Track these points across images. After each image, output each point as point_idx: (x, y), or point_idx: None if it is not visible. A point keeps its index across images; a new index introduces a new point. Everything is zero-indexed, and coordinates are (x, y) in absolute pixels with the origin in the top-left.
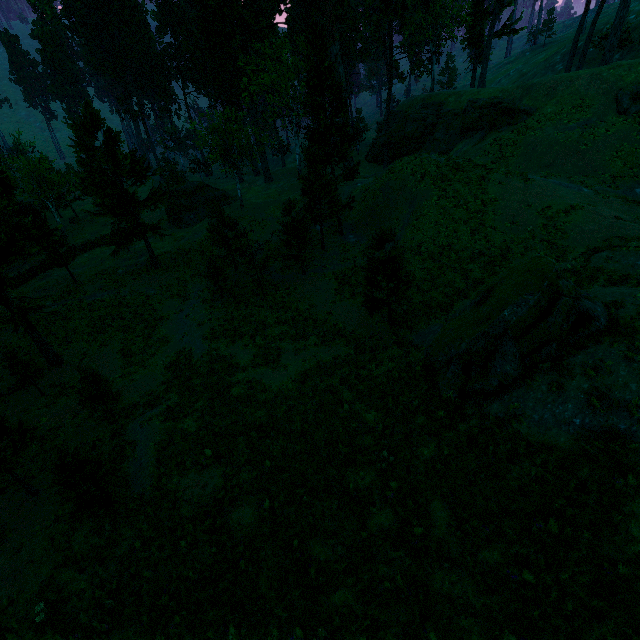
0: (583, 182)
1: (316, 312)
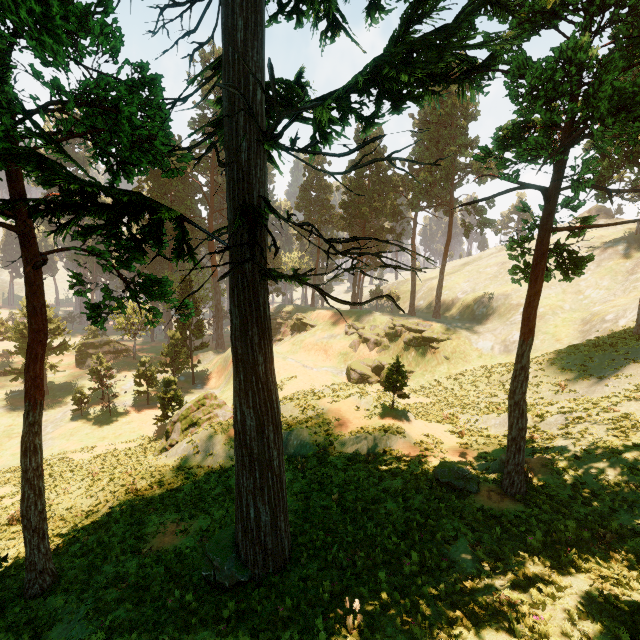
0: (321, 366)
1: (137, 426)
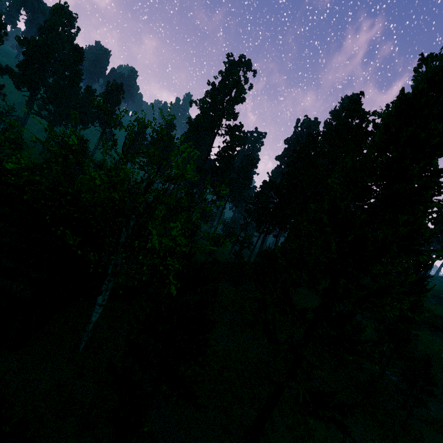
0: None
1: None
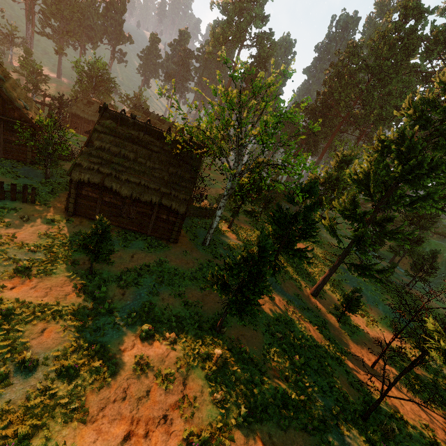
0: None
1: None
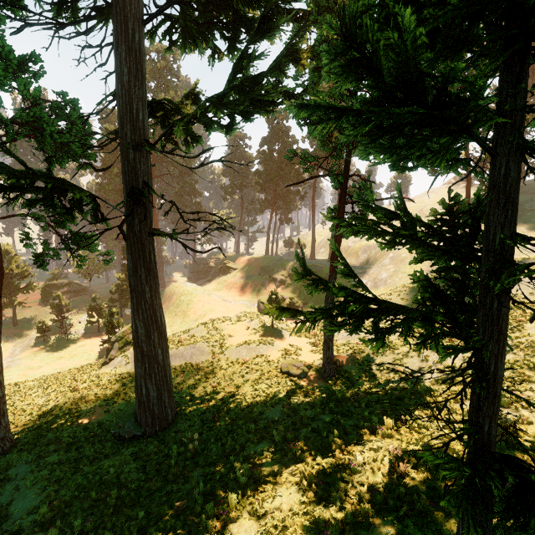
0: (238, 300)
1: (89, 348)
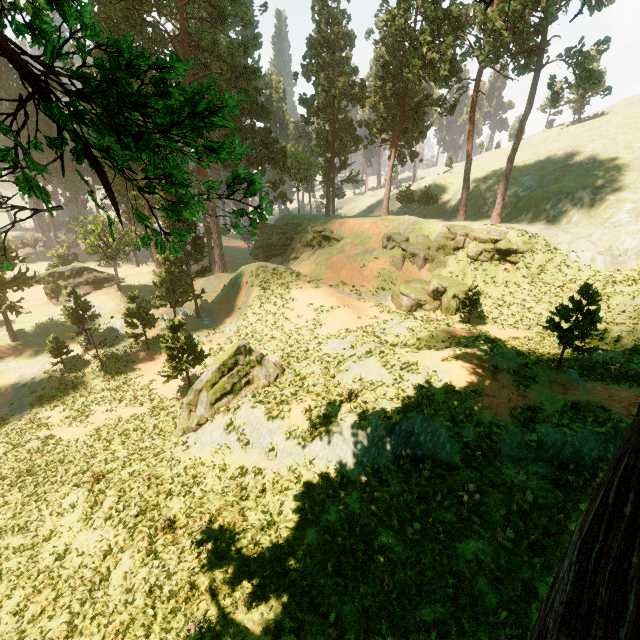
0: (358, 290)
1: (141, 381)
